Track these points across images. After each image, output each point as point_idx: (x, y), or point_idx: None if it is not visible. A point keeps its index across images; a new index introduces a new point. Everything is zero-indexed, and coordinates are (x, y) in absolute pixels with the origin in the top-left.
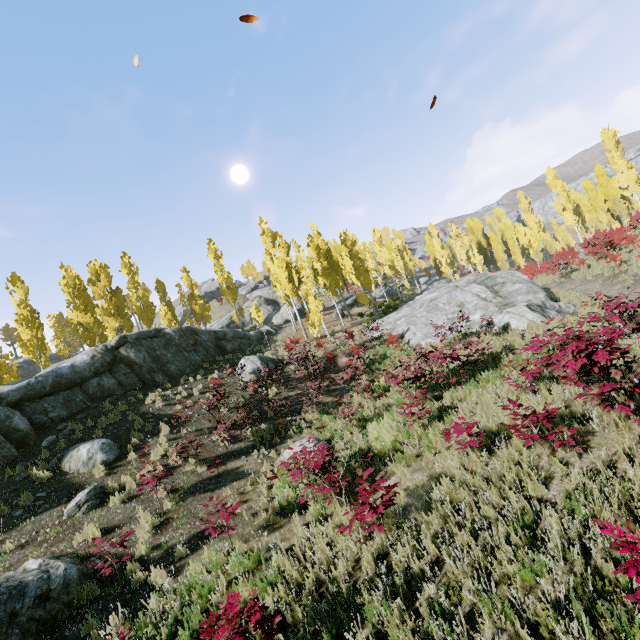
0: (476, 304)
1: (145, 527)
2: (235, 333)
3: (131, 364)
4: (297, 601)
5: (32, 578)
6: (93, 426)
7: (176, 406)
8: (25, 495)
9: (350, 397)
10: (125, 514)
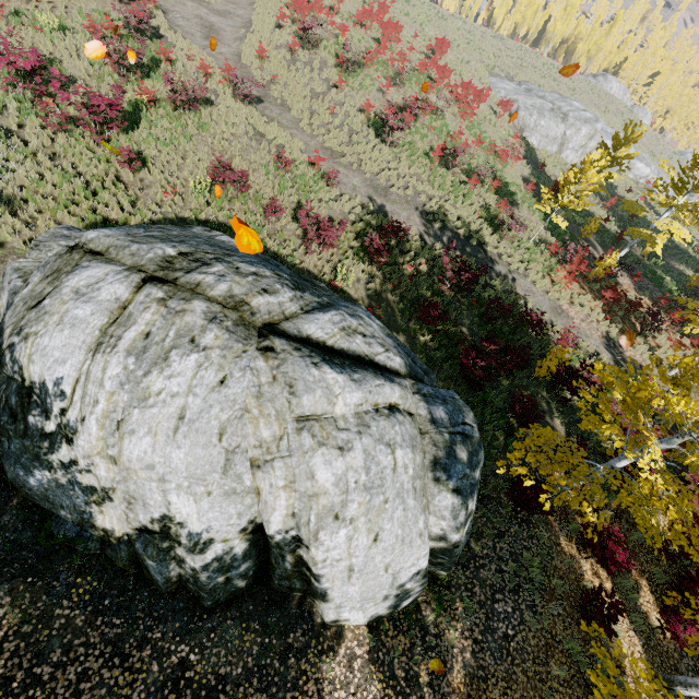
0: None
1: None
2: None
3: None
4: None
5: None
6: None
7: None
8: None
9: None
10: None
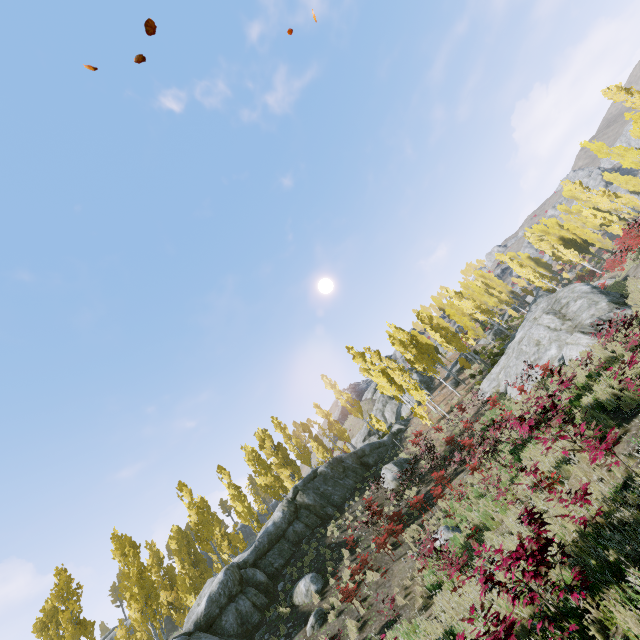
0: (549, 338)
1: (353, 629)
2: (371, 446)
3: (307, 507)
4: None
5: None
6: (301, 566)
7: (348, 531)
8: (281, 627)
9: (473, 475)
10: (340, 624)
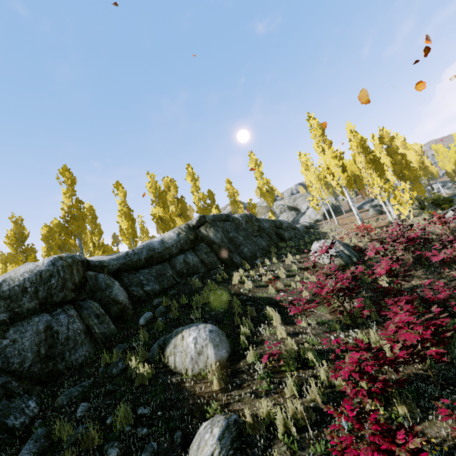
0: None
1: None
2: (288, 223)
3: (210, 243)
4: None
5: None
6: (187, 304)
7: (269, 288)
8: (122, 410)
9: None
10: None
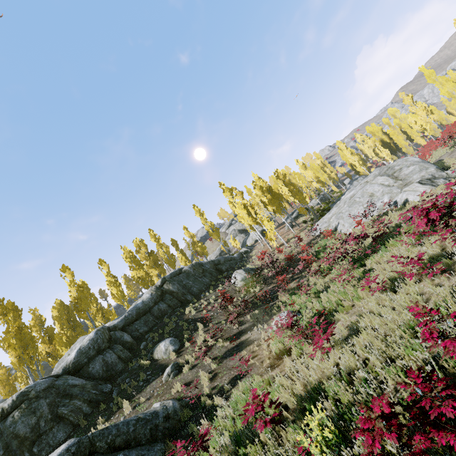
0: (382, 191)
1: (205, 379)
2: (225, 258)
3: (172, 293)
4: (293, 397)
5: (159, 408)
6: (162, 333)
7: (203, 311)
8: (141, 374)
9: (308, 280)
10: (193, 375)
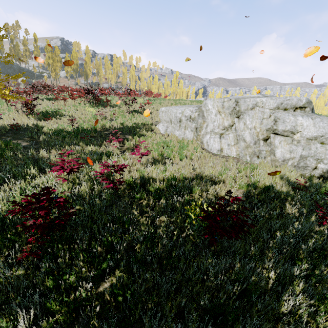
0: None
1: None
2: (28, 70)
3: None
4: None
5: None
6: None
7: None
8: None
9: None
10: None
